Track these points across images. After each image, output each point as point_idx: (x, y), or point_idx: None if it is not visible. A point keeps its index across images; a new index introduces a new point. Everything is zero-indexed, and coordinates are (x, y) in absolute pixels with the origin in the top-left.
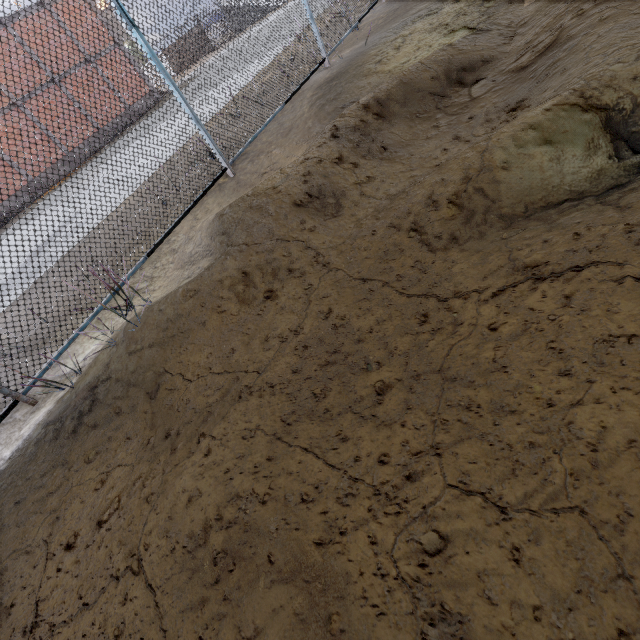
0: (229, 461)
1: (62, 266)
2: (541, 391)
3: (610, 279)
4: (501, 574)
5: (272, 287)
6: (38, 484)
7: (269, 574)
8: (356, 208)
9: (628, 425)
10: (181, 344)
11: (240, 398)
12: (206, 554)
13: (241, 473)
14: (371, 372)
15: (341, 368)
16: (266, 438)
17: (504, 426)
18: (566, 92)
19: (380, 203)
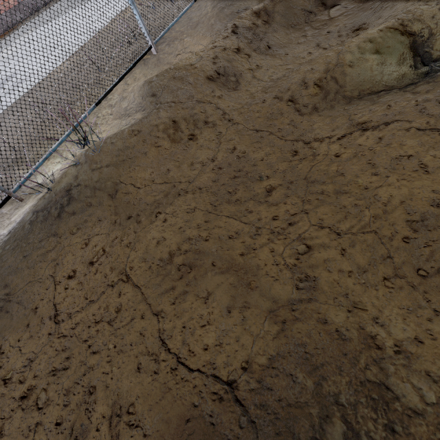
0: (180, 223)
1: (36, 102)
2: (362, 182)
3: (403, 129)
4: (335, 260)
5: (193, 132)
6: (38, 246)
7: (213, 270)
8: (249, 86)
9: (402, 195)
10: (130, 166)
11: (179, 195)
12: (172, 267)
13: (190, 228)
14: (263, 181)
15: (244, 179)
16: (202, 212)
17: (342, 198)
18: (393, 19)
19: (266, 84)
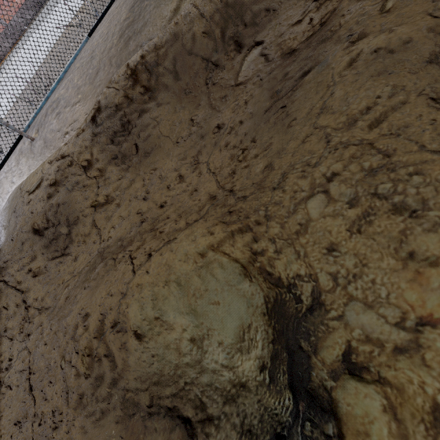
0: None
1: None
2: None
3: None
4: None
5: None
6: None
7: None
8: (82, 246)
9: None
10: None
11: None
12: None
13: None
14: None
15: None
16: None
17: None
18: (236, 227)
19: (92, 257)
